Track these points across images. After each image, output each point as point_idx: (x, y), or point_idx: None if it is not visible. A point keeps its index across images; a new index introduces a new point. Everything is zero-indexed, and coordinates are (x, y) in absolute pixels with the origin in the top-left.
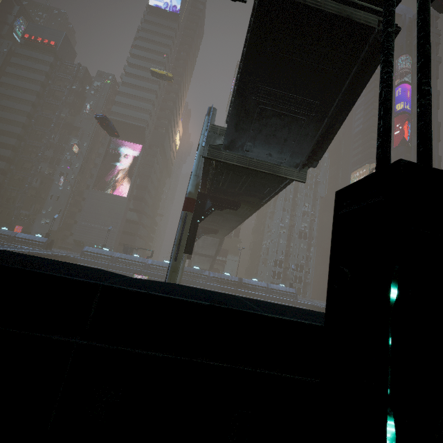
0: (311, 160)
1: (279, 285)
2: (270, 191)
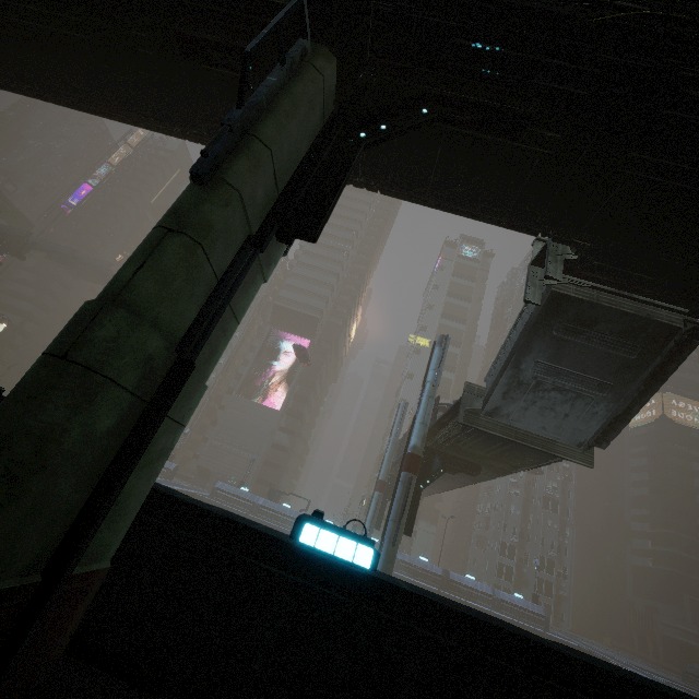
0: (599, 439)
1: (513, 595)
2: (533, 462)
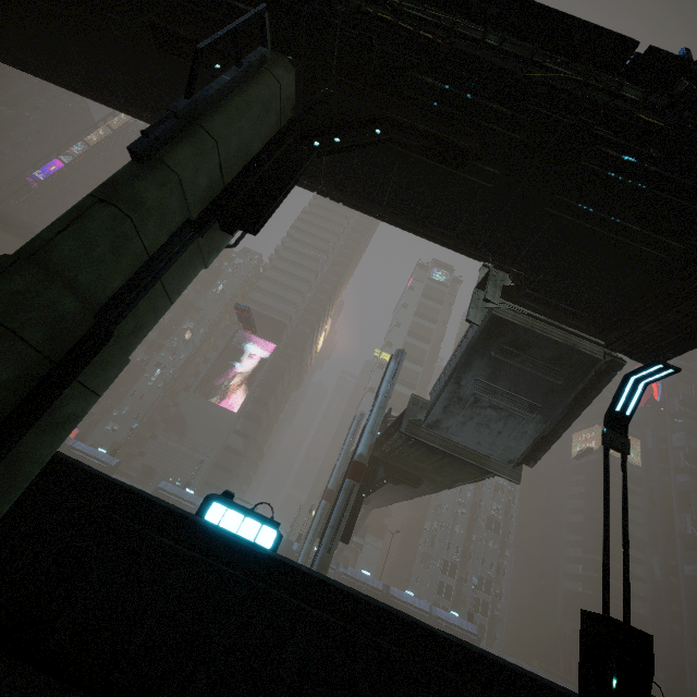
0: (527, 458)
1: (450, 612)
2: (469, 477)
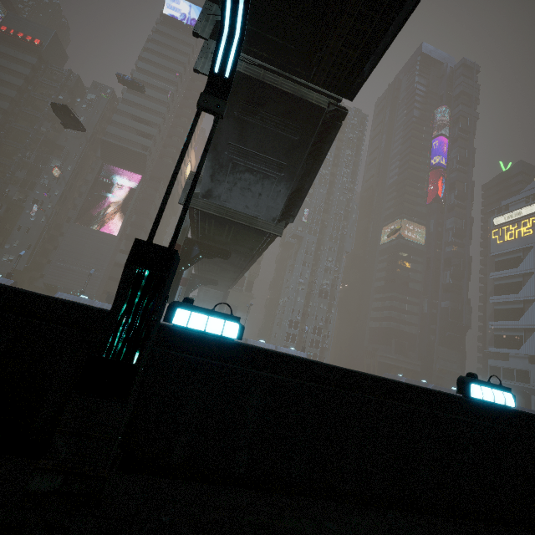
0: (287, 215)
1: (289, 348)
2: (257, 242)
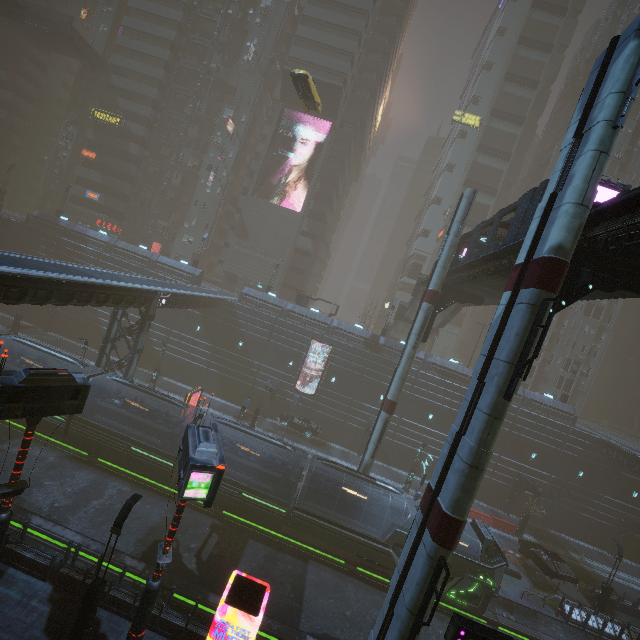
0: None
1: (543, 395)
2: None
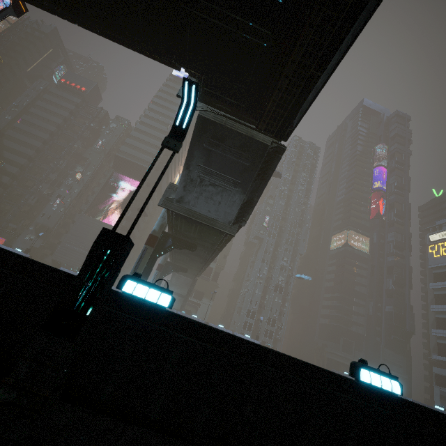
0: (240, 220)
1: (245, 335)
2: (217, 239)
